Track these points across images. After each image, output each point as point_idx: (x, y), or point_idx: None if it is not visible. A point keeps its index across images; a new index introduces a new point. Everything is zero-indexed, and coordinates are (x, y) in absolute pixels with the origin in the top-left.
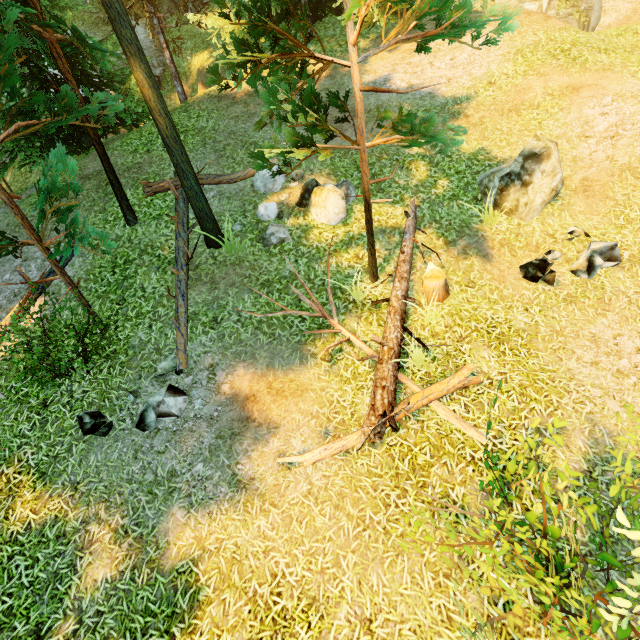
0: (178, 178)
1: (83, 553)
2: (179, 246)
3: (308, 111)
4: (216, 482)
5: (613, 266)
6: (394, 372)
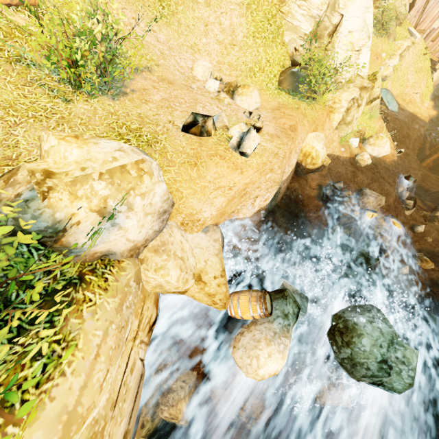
0: None
1: None
2: None
3: None
4: None
5: None
6: None
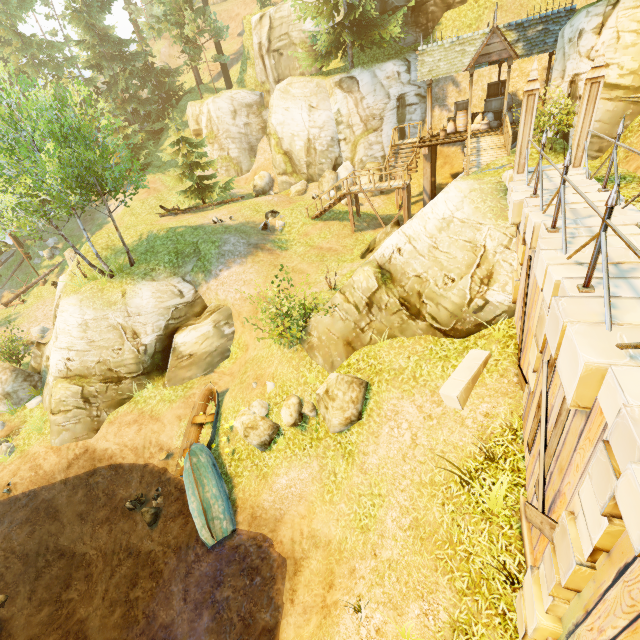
0: (32, 239)
1: None
2: (21, 259)
3: (4, 243)
4: None
5: None
6: (14, 297)
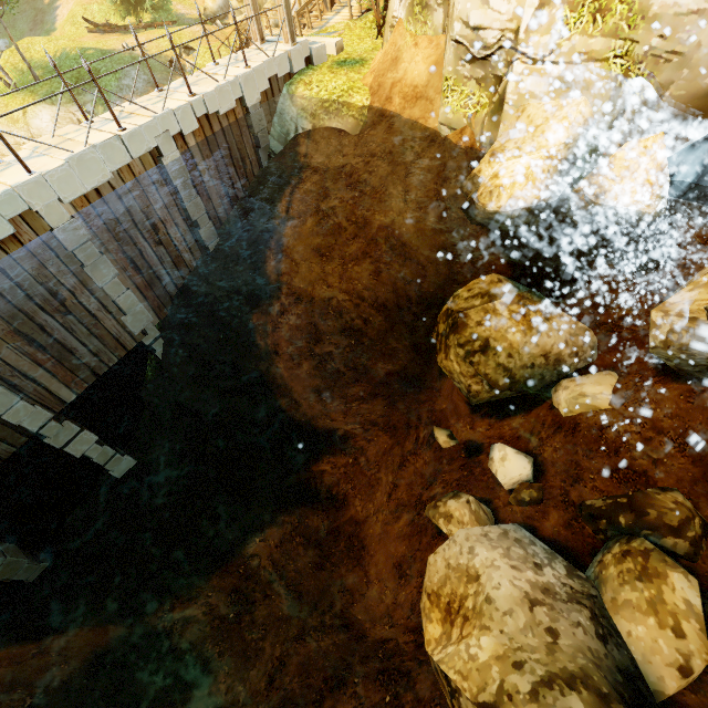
0: None
1: None
2: None
3: None
4: None
5: None
6: None
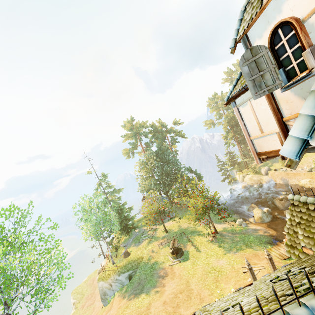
0: None
1: (269, 164)
2: None
3: None
4: (277, 162)
5: None
6: None
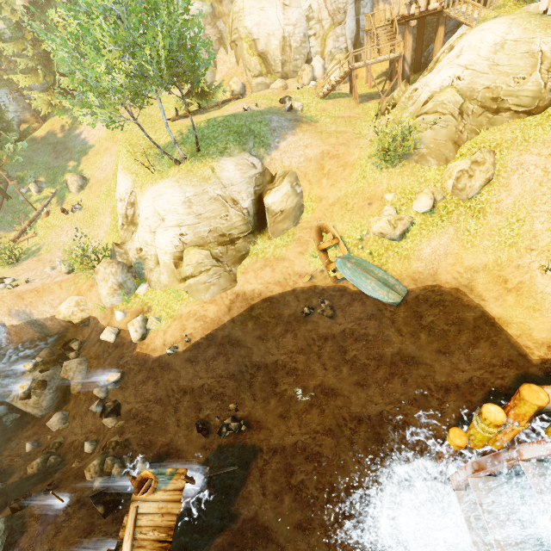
0: (3, 179)
1: None
2: None
3: None
4: None
5: (80, 210)
6: (20, 233)
